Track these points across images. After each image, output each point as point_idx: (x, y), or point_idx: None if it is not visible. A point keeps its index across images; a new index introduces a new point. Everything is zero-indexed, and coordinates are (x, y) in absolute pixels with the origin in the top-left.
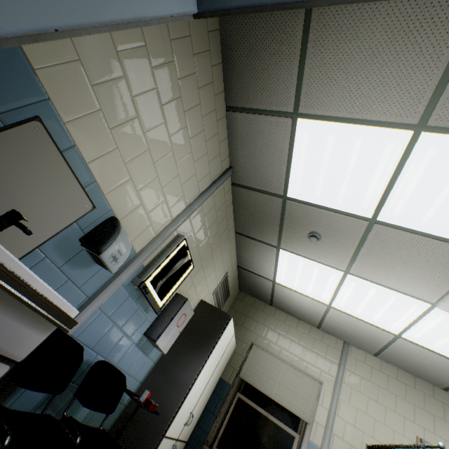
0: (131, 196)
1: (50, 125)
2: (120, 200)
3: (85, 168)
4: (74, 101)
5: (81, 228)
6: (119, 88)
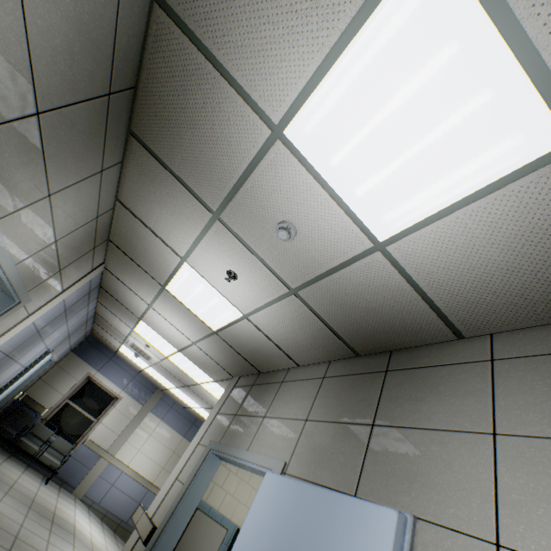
0: (243, 510)
1: (201, 506)
2: (238, 516)
3: (218, 513)
4: (206, 490)
5: (226, 543)
6: (219, 467)
